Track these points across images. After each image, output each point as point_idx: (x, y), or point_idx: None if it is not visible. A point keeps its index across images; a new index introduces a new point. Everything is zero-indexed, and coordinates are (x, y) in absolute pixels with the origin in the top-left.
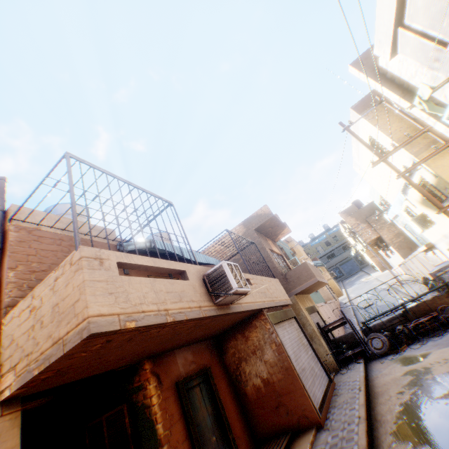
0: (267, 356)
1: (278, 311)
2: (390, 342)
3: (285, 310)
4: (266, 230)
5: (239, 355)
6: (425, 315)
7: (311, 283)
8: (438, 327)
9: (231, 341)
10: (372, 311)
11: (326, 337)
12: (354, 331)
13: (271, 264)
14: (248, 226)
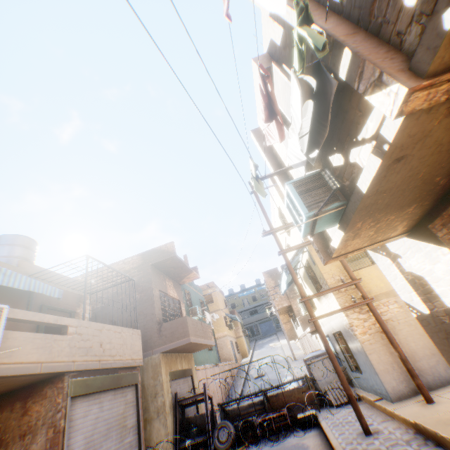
0: (36, 446)
1: (102, 375)
2: (238, 435)
3: (120, 374)
4: (168, 269)
5: (4, 435)
6: (282, 407)
7: (182, 343)
8: (287, 427)
9: (6, 410)
10: (260, 384)
11: (177, 413)
12: (208, 412)
13: (151, 309)
14: (146, 258)
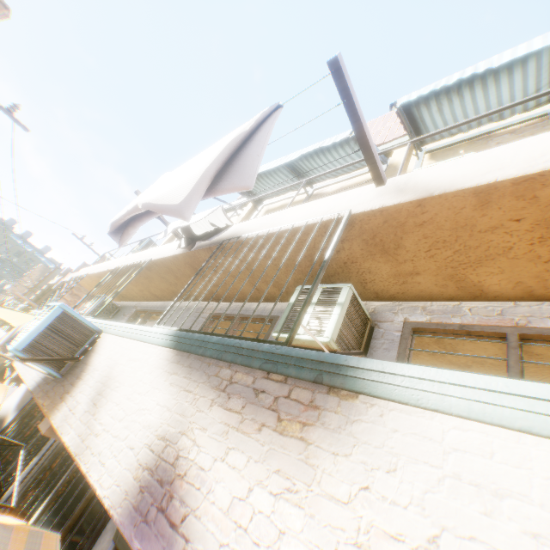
0: None
1: None
2: None
3: None
4: None
5: None
6: None
7: None
8: None
9: None
10: None
11: None
12: None
13: None
14: None
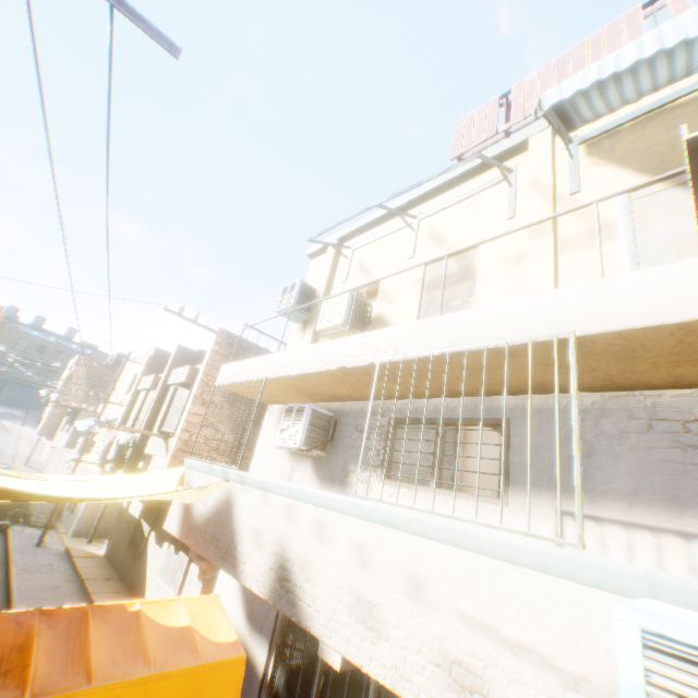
0: None
1: None
2: None
3: None
4: None
5: None
6: None
7: None
8: None
9: None
10: None
11: None
12: None
13: None
14: None
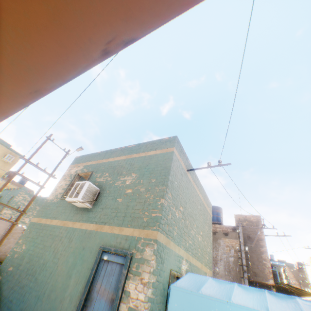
0: None
1: None
2: None
3: None
4: None
5: None
6: None
7: None
8: None
9: None
10: None
11: None
12: None
13: None
14: None
